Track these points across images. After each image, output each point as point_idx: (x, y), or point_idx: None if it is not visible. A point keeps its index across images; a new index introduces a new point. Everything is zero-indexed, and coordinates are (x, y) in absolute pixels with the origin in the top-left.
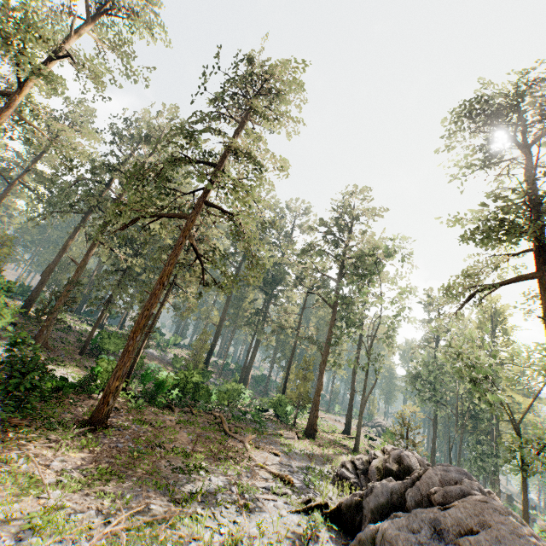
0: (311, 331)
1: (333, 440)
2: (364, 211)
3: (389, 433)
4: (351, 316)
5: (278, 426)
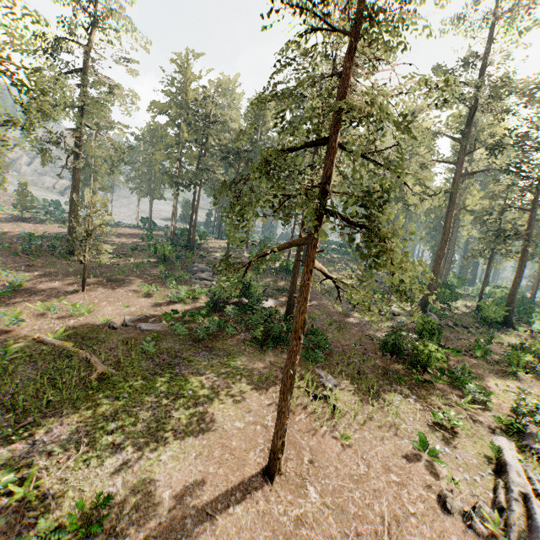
0: None
1: None
2: None
3: None
4: None
5: None
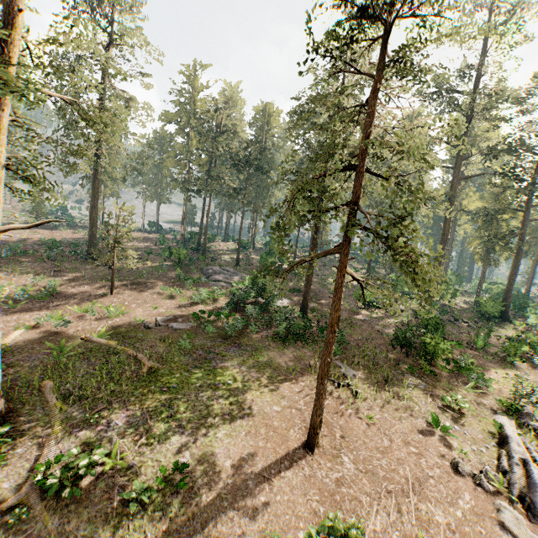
0: None
1: None
2: None
3: None
4: None
5: None
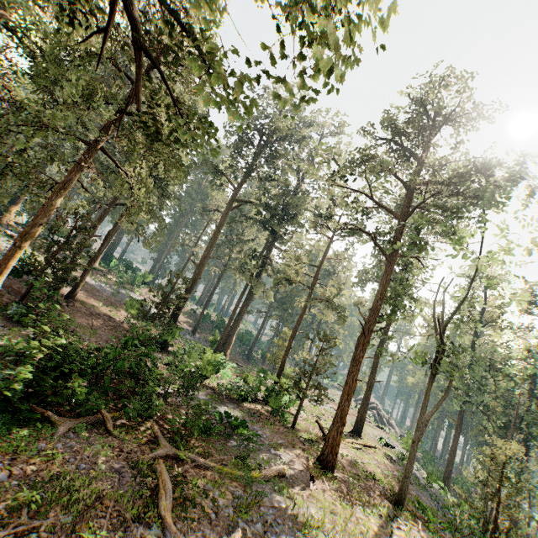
0: (329, 291)
1: (355, 464)
2: (463, 109)
3: (410, 439)
4: (411, 277)
5: (273, 435)
